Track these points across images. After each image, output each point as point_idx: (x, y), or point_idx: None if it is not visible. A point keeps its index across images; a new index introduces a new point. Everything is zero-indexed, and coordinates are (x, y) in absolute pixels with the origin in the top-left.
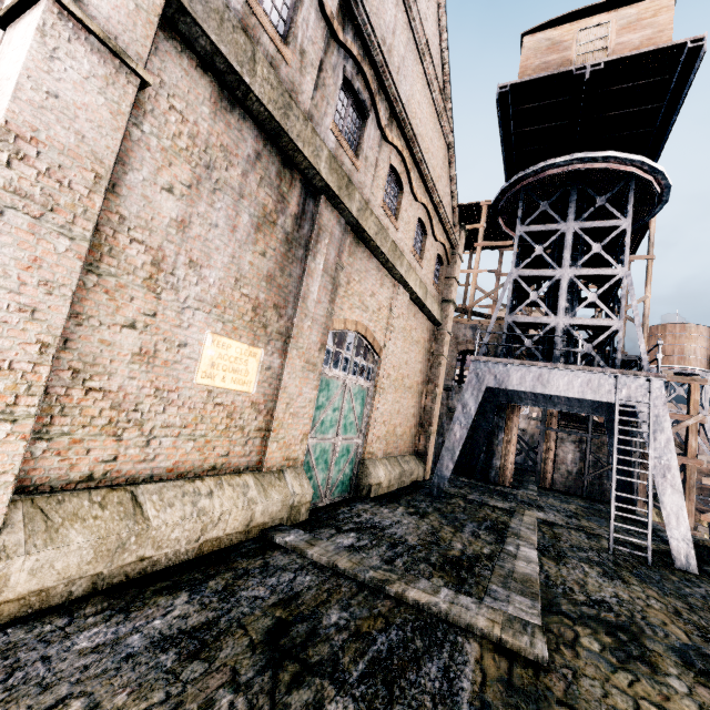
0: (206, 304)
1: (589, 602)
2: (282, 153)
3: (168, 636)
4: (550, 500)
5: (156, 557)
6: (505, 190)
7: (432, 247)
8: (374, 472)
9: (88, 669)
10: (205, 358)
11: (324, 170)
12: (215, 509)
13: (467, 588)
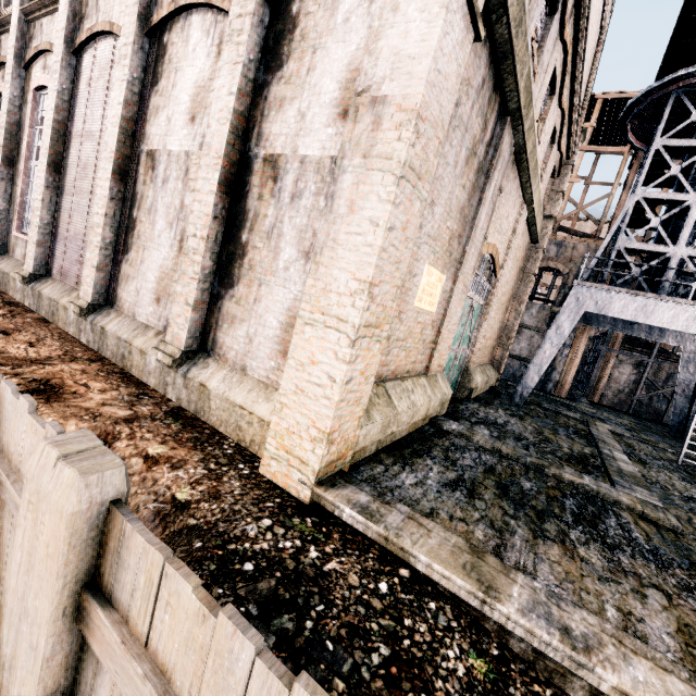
0: (430, 238)
1: (684, 498)
2: (496, 76)
3: (446, 483)
4: (605, 414)
5: (396, 432)
6: (652, 90)
7: (552, 159)
8: (475, 378)
9: (426, 496)
10: (421, 285)
11: (521, 90)
12: (418, 403)
13: (594, 477)
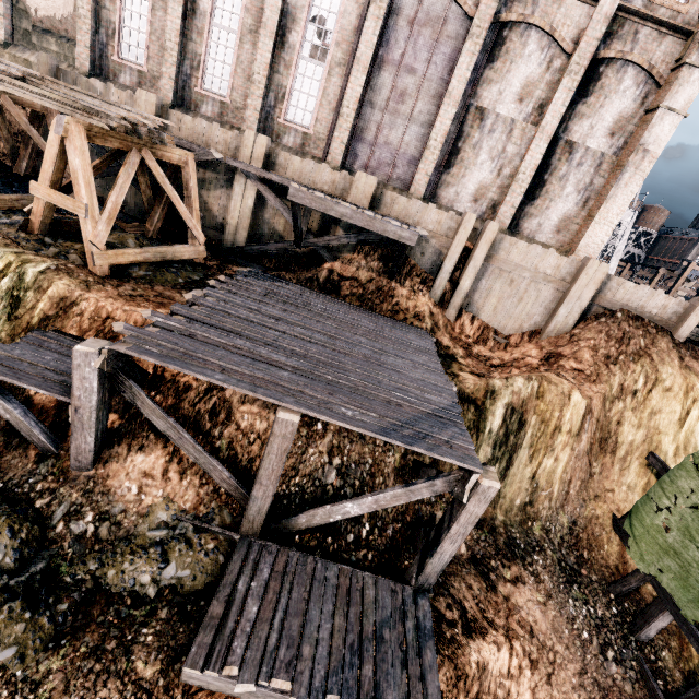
0: None
1: None
2: None
3: None
4: None
5: None
6: None
7: None
8: None
9: None
10: None
11: None
12: None
13: None
